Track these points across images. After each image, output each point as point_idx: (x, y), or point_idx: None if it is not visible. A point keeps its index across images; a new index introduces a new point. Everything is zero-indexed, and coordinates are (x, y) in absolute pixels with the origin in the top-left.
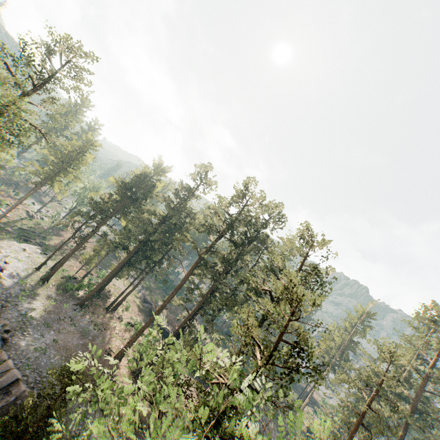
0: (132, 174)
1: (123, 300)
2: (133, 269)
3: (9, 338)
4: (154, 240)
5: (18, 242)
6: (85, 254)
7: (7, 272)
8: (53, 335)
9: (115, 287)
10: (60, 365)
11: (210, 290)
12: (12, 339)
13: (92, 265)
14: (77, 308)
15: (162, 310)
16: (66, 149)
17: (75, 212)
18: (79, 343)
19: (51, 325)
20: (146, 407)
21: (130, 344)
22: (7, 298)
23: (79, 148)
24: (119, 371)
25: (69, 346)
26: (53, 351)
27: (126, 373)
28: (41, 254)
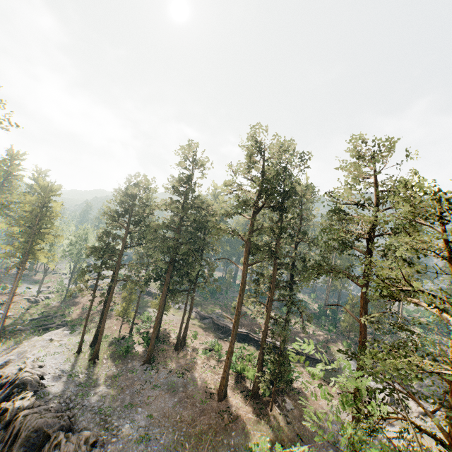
0: (115, 197)
1: (186, 330)
2: (178, 294)
3: (100, 450)
4: (184, 253)
5: (38, 336)
6: (115, 308)
7: (49, 376)
8: (142, 412)
9: (166, 322)
10: (172, 440)
11: (275, 271)
12: (104, 449)
13: (131, 314)
14: (146, 367)
15: (239, 319)
16: (25, 211)
17: (80, 271)
18: (174, 402)
19: (134, 402)
20: (283, 423)
21: (227, 371)
22: (68, 404)
23: (39, 203)
24: (233, 404)
25: (167, 412)
26: (156, 429)
27: (240, 402)
28: (71, 333)
